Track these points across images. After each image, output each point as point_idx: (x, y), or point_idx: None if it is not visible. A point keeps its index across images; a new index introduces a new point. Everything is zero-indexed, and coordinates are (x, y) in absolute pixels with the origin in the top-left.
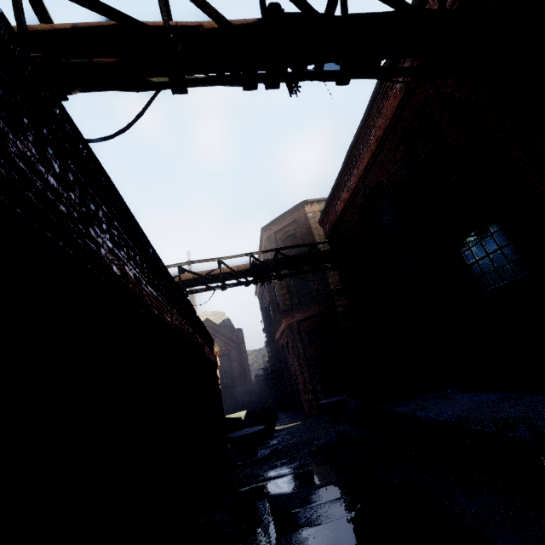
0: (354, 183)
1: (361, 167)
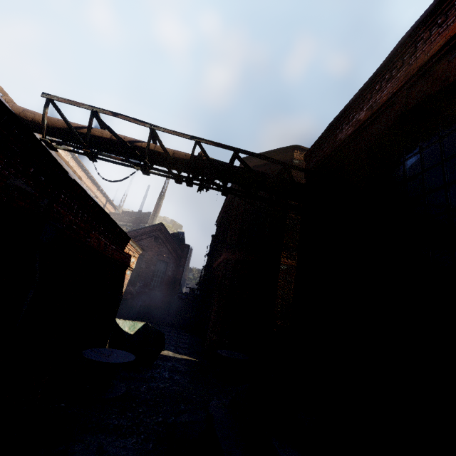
0: (390, 92)
1: (420, 59)
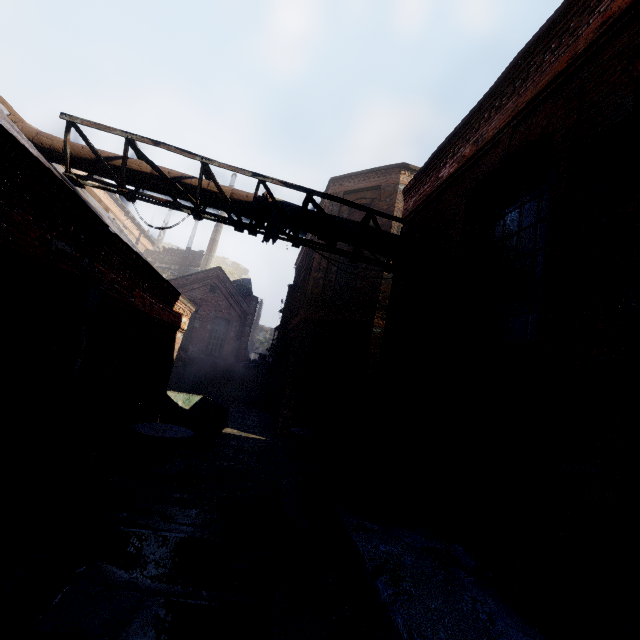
0: (496, 127)
1: (529, 92)
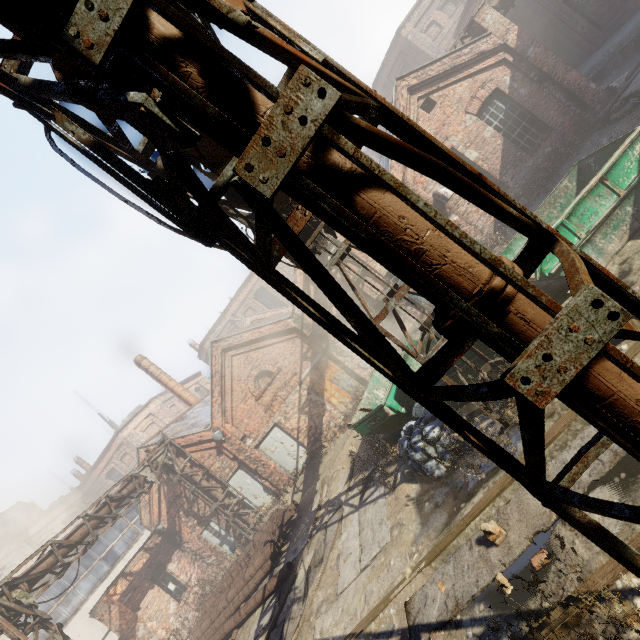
0: None
1: None
